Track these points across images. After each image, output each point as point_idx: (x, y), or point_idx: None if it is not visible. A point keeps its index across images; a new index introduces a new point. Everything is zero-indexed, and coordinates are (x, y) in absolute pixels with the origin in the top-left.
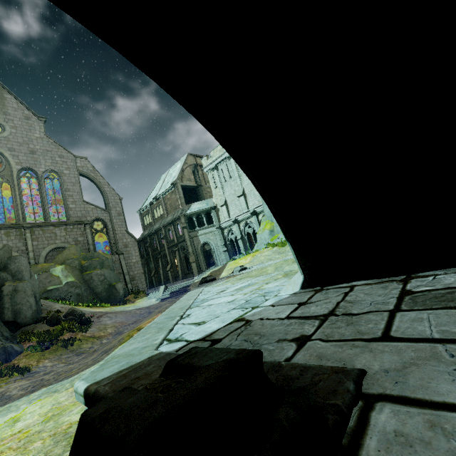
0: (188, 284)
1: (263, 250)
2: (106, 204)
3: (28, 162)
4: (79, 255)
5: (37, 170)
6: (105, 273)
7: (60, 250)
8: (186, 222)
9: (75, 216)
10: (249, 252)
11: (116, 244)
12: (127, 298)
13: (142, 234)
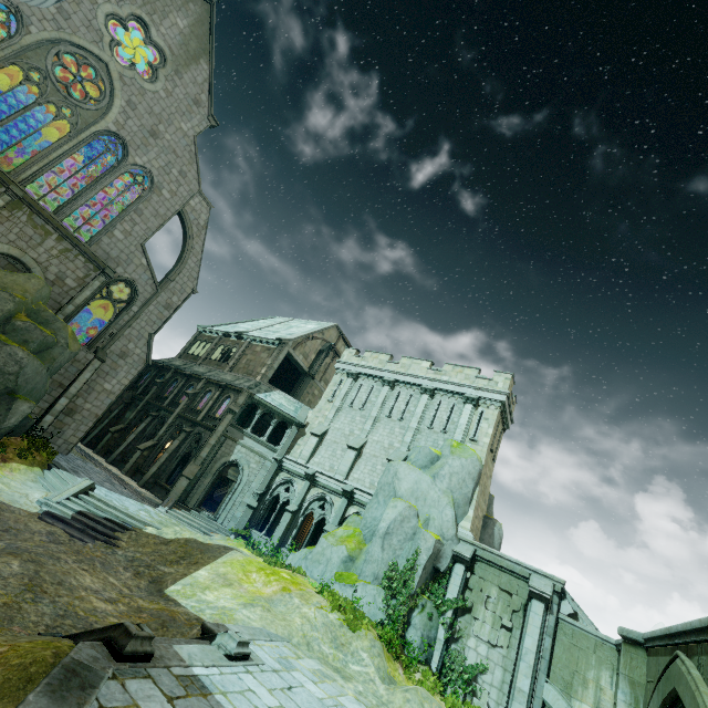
0: (129, 522)
1: (311, 593)
2: (167, 278)
3: (132, 136)
4: (32, 300)
5: (131, 154)
6: (28, 367)
7: (19, 267)
8: (242, 406)
9: (104, 249)
10: (284, 549)
11: (113, 338)
12: (8, 442)
13: (172, 359)
